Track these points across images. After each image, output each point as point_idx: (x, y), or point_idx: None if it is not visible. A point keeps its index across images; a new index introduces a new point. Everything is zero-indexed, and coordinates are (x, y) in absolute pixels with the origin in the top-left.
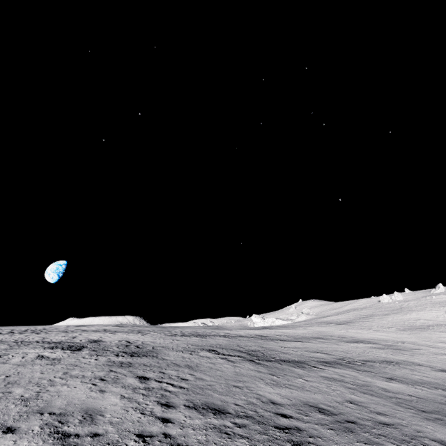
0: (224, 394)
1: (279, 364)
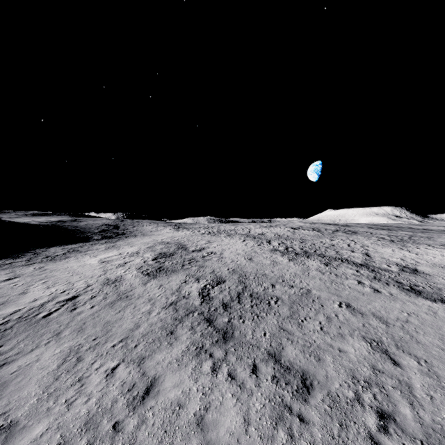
0: (32, 335)
1: (193, 331)
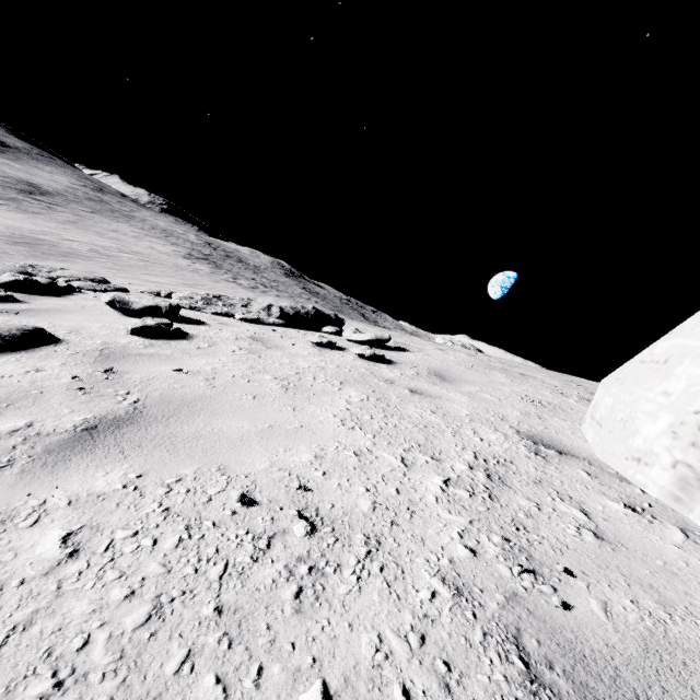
0: None
1: None
